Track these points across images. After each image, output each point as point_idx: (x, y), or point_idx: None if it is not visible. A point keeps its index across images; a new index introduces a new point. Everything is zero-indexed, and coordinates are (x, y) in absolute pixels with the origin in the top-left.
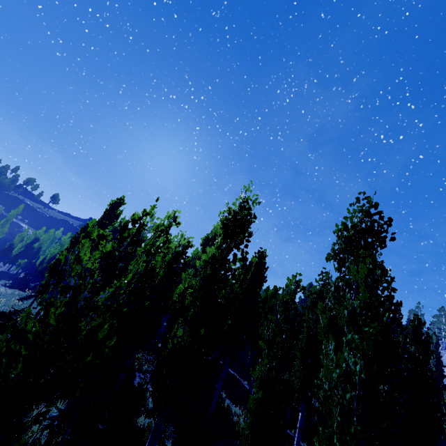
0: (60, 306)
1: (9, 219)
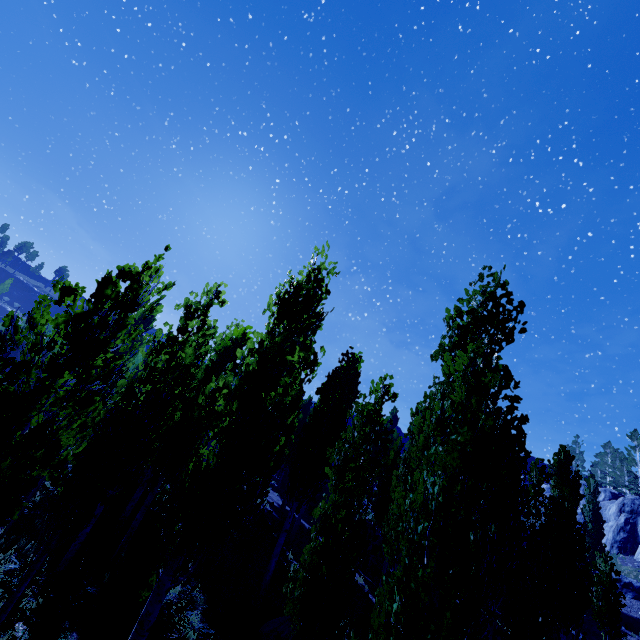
0: None
1: None
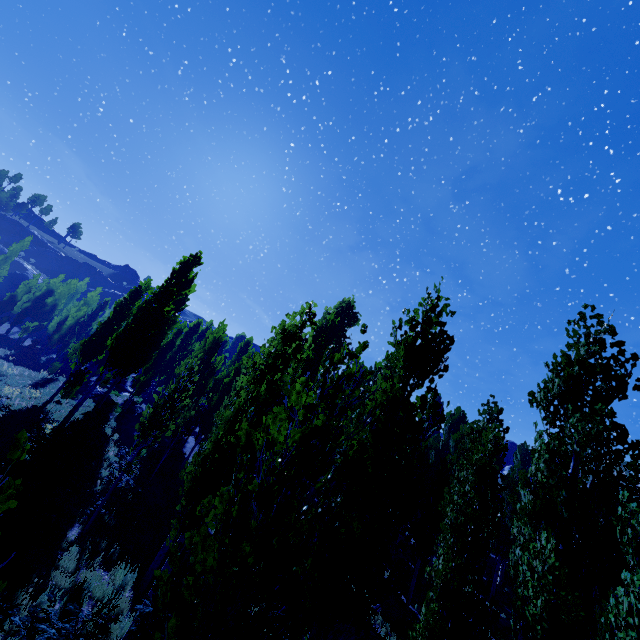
0: (222, 501)
1: (9, 256)
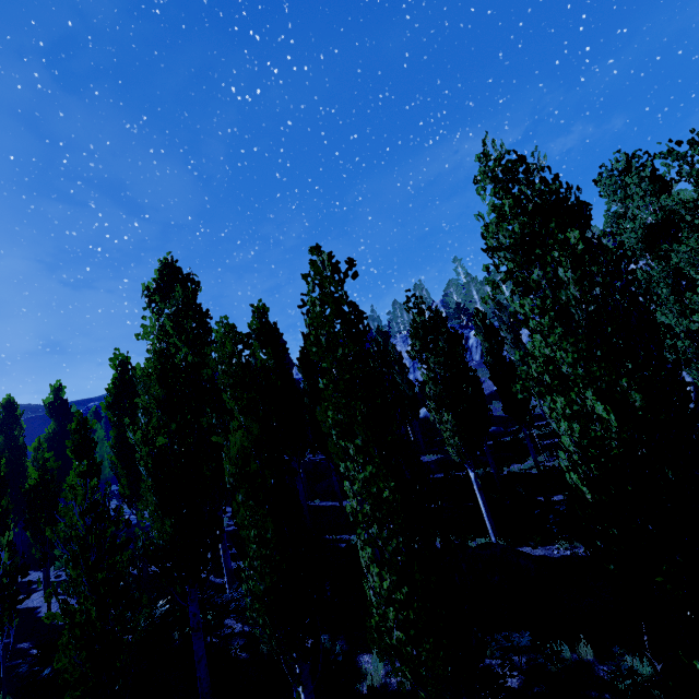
0: None
1: None
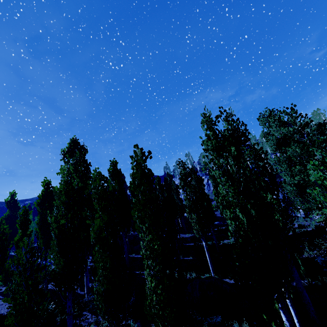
0: None
1: None
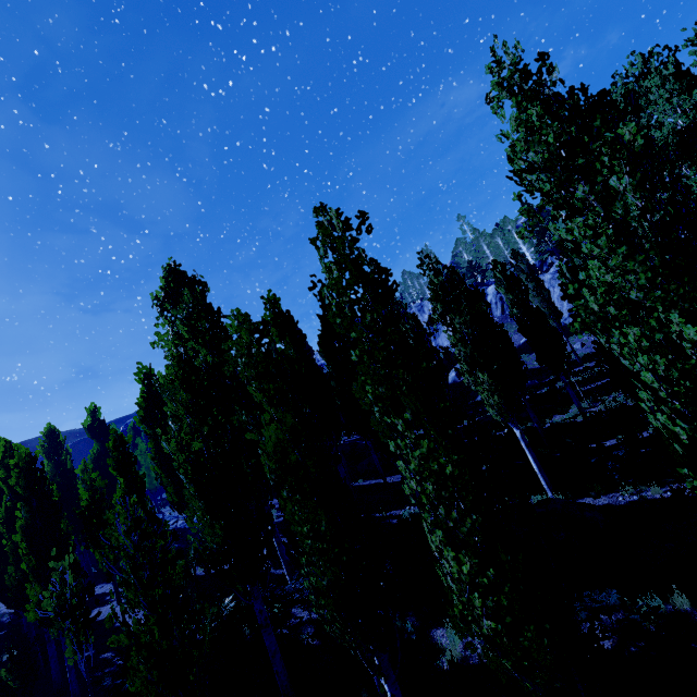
0: None
1: None
